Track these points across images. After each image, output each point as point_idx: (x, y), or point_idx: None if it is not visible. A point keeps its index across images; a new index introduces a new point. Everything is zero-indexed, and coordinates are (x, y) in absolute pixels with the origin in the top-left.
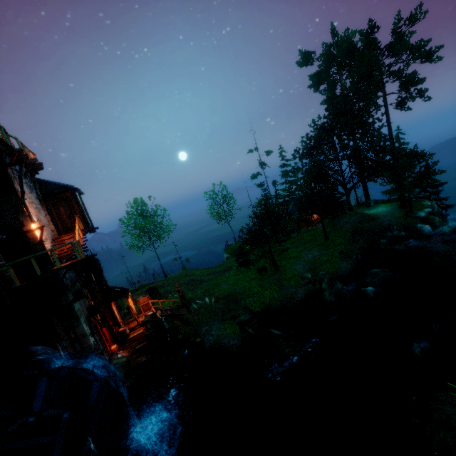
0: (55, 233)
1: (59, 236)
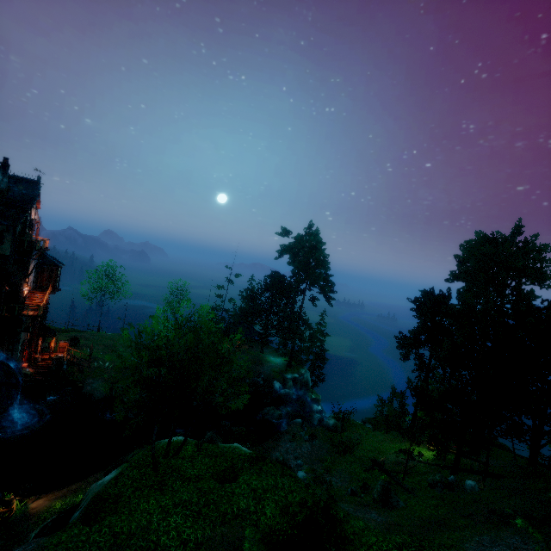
0: (33, 286)
1: (34, 288)
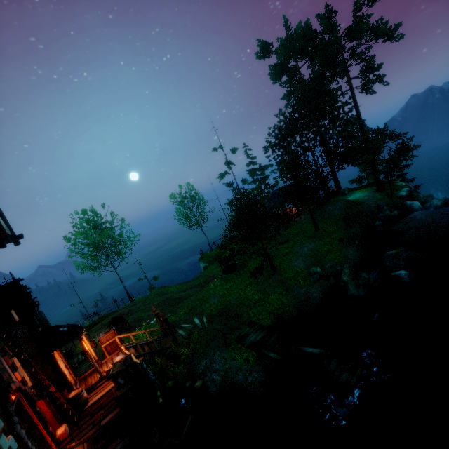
0: None
1: None
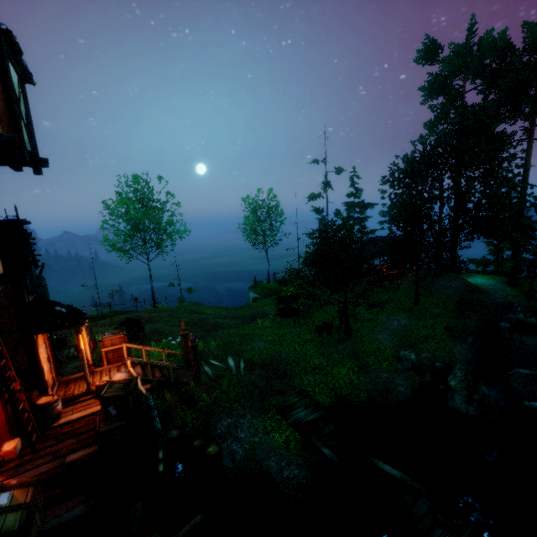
0: None
1: None
